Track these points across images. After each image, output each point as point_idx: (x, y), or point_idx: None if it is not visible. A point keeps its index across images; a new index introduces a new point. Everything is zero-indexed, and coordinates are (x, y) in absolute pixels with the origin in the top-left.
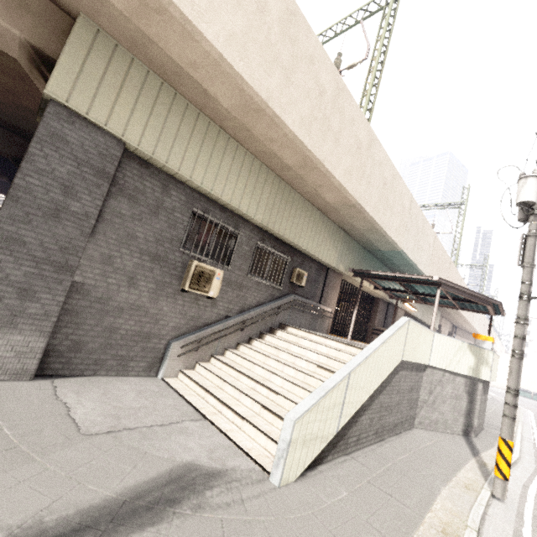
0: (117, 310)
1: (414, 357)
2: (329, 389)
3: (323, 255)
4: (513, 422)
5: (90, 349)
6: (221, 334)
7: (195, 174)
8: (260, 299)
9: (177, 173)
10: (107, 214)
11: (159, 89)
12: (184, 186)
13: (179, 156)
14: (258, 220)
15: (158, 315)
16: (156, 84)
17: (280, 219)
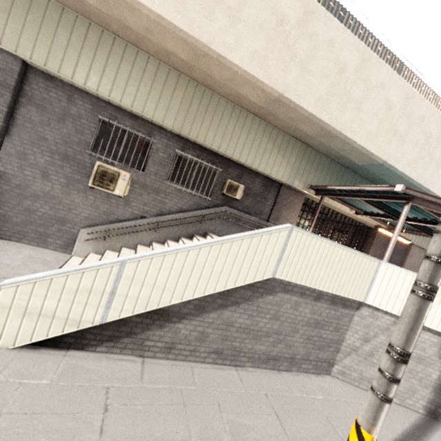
0: (34, 196)
1: (313, 282)
2: (74, 269)
3: (266, 167)
4: (380, 404)
5: (14, 222)
6: (132, 230)
7: (90, 81)
8: (183, 206)
9: (71, 81)
10: (20, 120)
11: (47, 6)
12: (89, 96)
13: (71, 66)
14: (169, 126)
15: (70, 205)
16: (43, 2)
17: (199, 125)
